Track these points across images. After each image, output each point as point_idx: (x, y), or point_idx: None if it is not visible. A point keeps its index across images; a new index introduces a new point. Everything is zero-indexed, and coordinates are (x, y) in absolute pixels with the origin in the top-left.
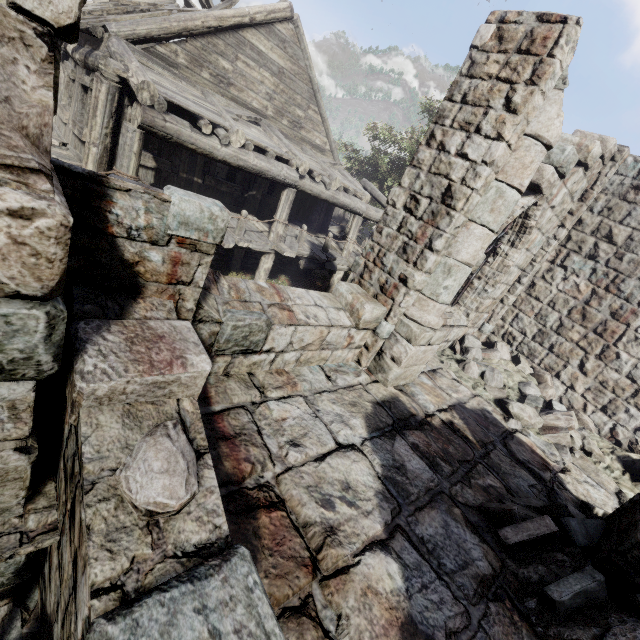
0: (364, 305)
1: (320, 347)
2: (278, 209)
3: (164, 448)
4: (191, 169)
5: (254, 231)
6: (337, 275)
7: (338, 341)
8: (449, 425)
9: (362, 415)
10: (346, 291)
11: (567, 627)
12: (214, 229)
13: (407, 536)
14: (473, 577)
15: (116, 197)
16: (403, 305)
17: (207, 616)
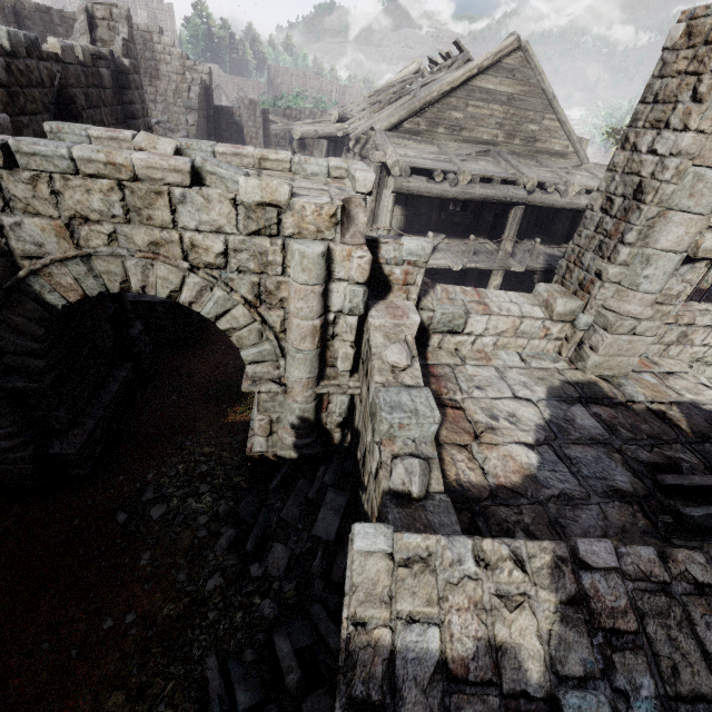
0: (556, 300)
1: (515, 335)
2: (506, 228)
3: (398, 347)
4: (429, 209)
5: (483, 252)
6: None
7: (533, 331)
8: (656, 413)
9: (546, 386)
10: (543, 290)
11: (691, 533)
12: (424, 254)
13: (553, 449)
14: (607, 486)
15: (382, 247)
16: (598, 297)
17: (410, 396)
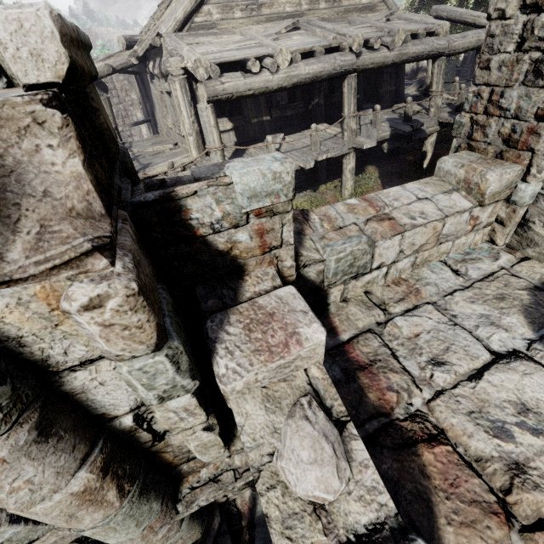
0: (485, 175)
1: (436, 243)
2: (344, 104)
3: (306, 434)
4: (258, 112)
5: (328, 139)
6: (429, 140)
7: (458, 229)
8: None
9: (517, 309)
10: (453, 167)
11: None
12: (282, 186)
13: None
14: None
15: (189, 204)
16: None
17: None
